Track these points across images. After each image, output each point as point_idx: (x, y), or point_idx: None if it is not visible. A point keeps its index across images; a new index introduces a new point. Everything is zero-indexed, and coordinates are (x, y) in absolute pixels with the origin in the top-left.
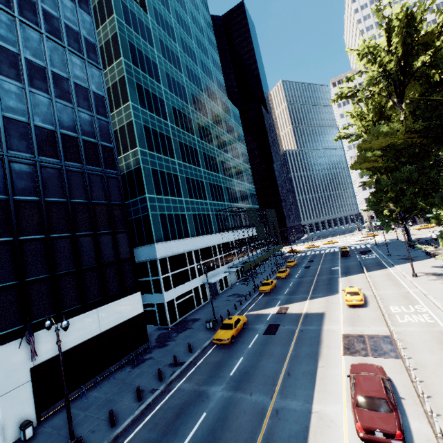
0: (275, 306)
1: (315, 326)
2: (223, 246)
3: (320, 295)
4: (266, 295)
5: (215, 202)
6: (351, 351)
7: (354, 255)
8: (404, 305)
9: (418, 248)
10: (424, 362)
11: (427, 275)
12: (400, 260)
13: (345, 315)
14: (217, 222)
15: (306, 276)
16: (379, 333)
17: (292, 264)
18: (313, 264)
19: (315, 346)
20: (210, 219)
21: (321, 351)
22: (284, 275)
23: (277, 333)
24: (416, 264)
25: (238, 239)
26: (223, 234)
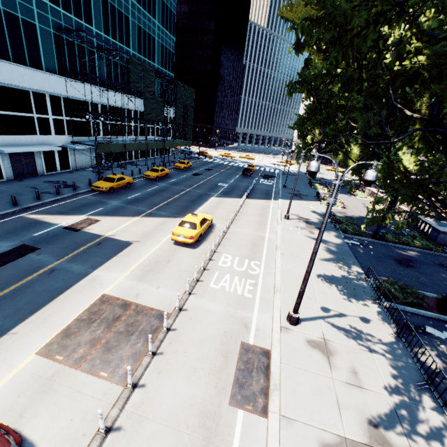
0: (84, 214)
1: (85, 266)
2: (68, 104)
3: (163, 214)
4: (99, 194)
5: (60, 10)
6: (65, 344)
7: (255, 176)
8: (241, 257)
9: (315, 188)
10: (155, 406)
11: (299, 220)
12: (290, 195)
13: (153, 255)
14: (57, 53)
15: (181, 184)
16: (158, 306)
17: (182, 165)
18: (206, 174)
19: (19, 315)
20: (33, 35)
21: (9, 334)
22: (153, 176)
23: (2, 268)
24: (299, 204)
25: (91, 99)
26: (70, 83)
